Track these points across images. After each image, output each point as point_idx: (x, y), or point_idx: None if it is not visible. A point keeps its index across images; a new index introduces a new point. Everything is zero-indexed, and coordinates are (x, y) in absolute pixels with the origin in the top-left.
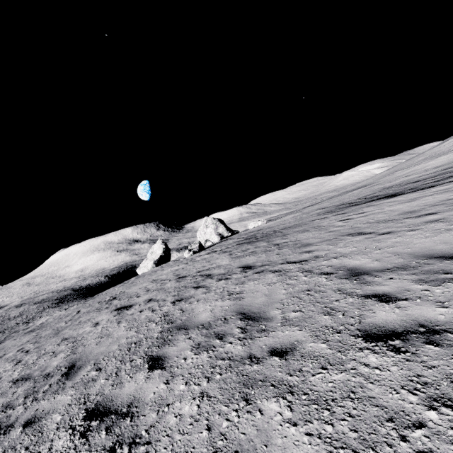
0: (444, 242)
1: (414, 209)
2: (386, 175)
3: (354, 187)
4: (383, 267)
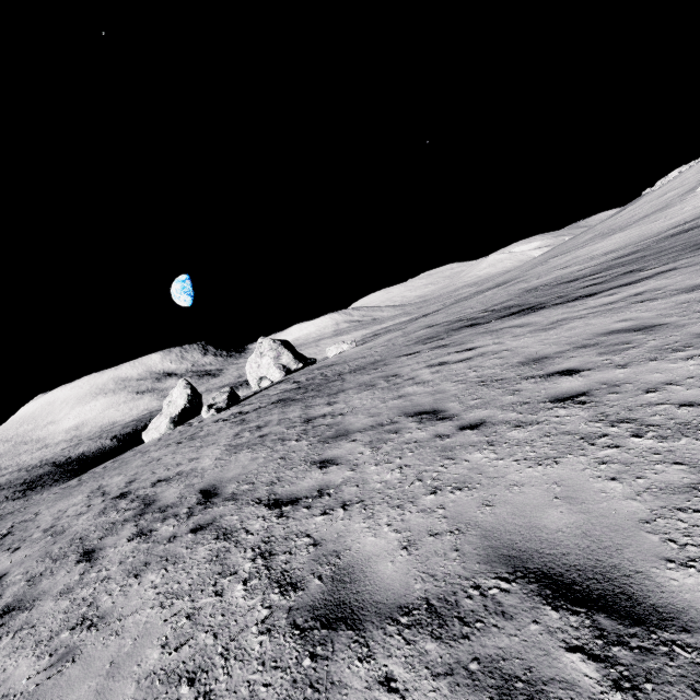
0: (568, 494)
1: (547, 353)
2: (538, 265)
3: (491, 283)
4: (401, 595)
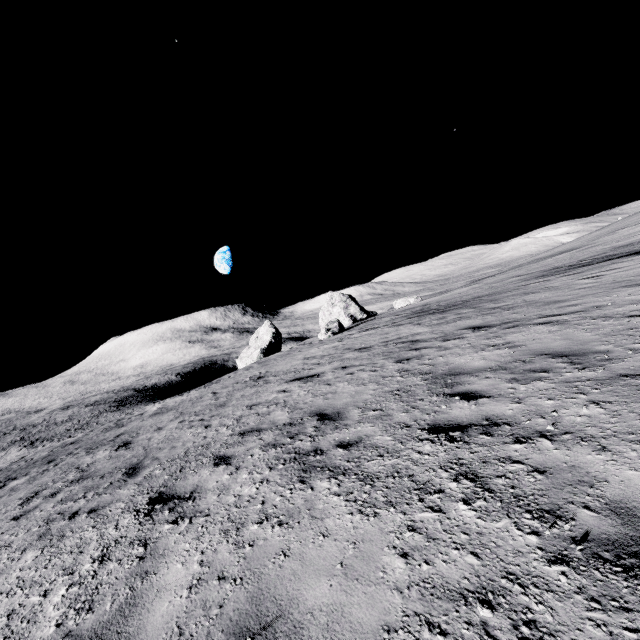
0: None
1: None
2: (604, 235)
3: (550, 252)
4: None
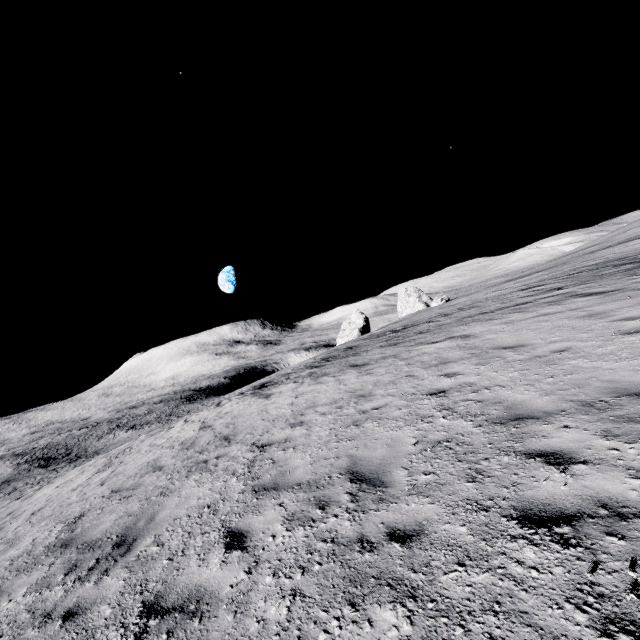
0: None
1: None
2: (617, 235)
3: (577, 249)
4: None
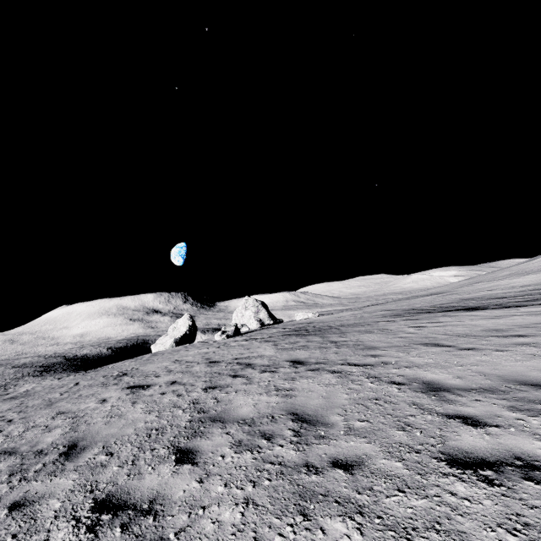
0: (538, 369)
1: (500, 328)
2: (465, 285)
3: (426, 292)
4: (467, 386)
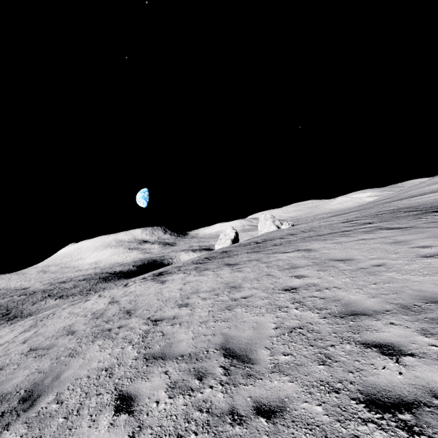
0: None
1: None
2: (402, 193)
3: (377, 200)
4: None
